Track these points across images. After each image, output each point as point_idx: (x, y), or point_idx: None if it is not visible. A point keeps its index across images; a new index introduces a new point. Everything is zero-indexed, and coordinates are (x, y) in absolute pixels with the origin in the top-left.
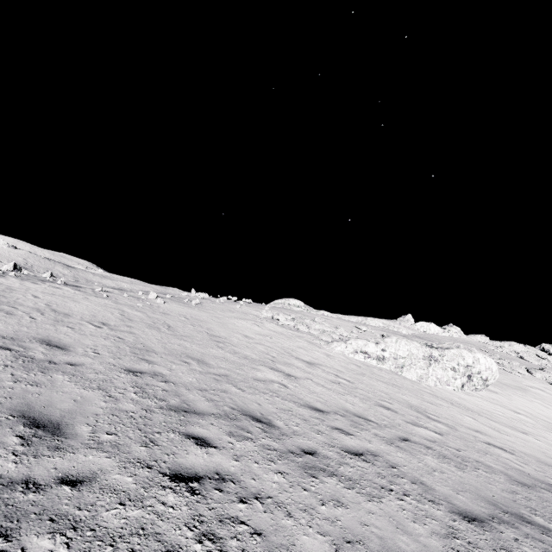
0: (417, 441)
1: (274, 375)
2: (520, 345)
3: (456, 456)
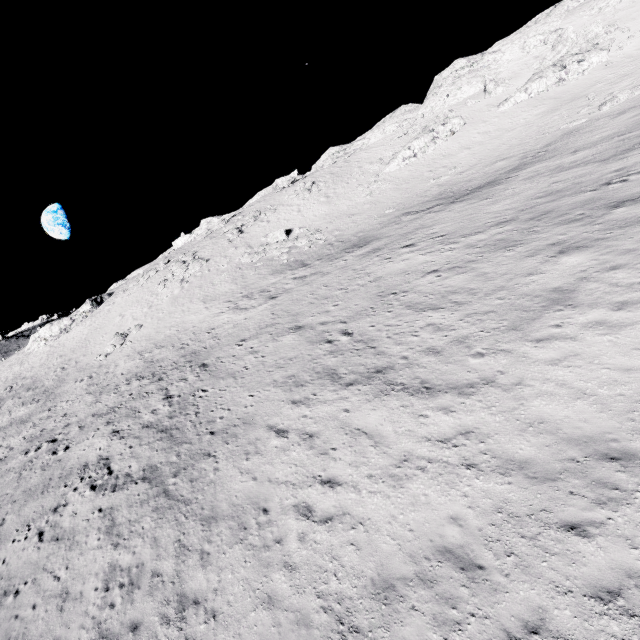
0: None
1: None
2: (327, 152)
3: None
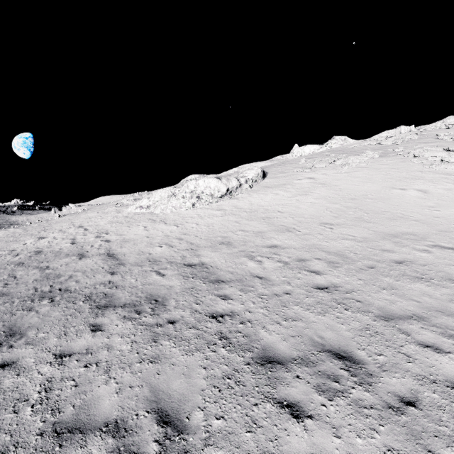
0: (42, 251)
1: (32, 241)
2: None
3: (48, 252)
